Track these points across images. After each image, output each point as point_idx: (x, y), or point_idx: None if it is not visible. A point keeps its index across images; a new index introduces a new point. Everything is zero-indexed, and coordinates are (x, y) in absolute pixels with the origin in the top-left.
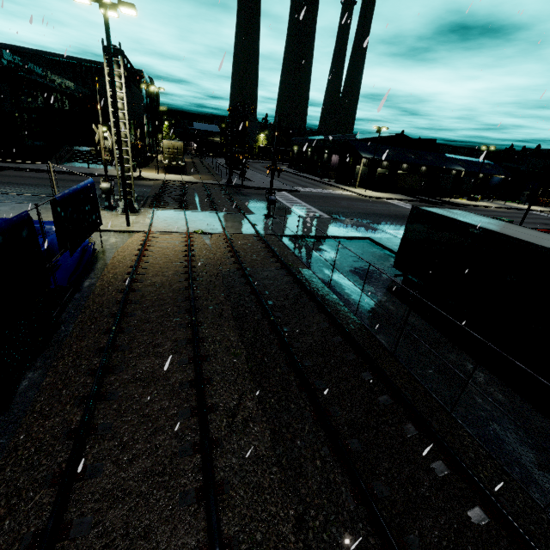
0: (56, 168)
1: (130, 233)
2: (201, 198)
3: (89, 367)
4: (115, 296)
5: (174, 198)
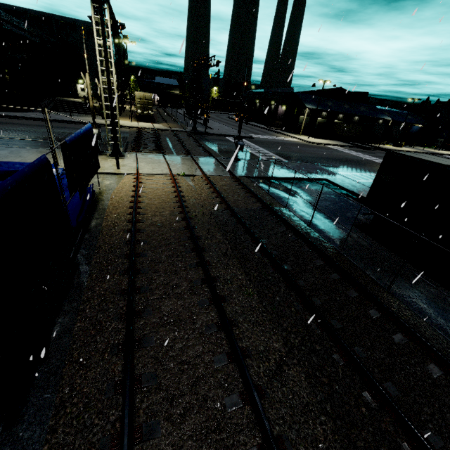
0: (42, 116)
1: (120, 175)
2: (173, 143)
3: (117, 311)
4: (123, 237)
5: (150, 144)
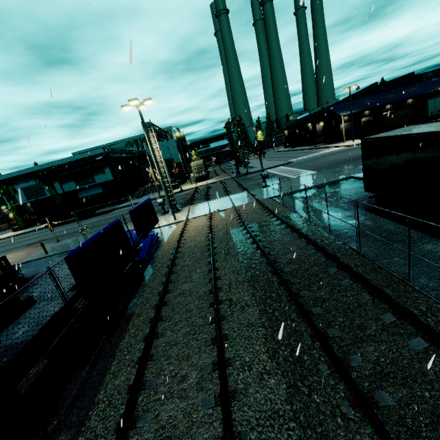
0: (137, 201)
1: (176, 223)
2: (219, 190)
3: (158, 292)
4: (169, 257)
5: (202, 196)
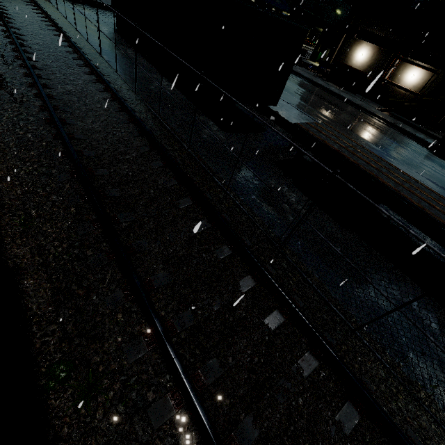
0: None
1: None
2: None
3: None
4: None
5: None
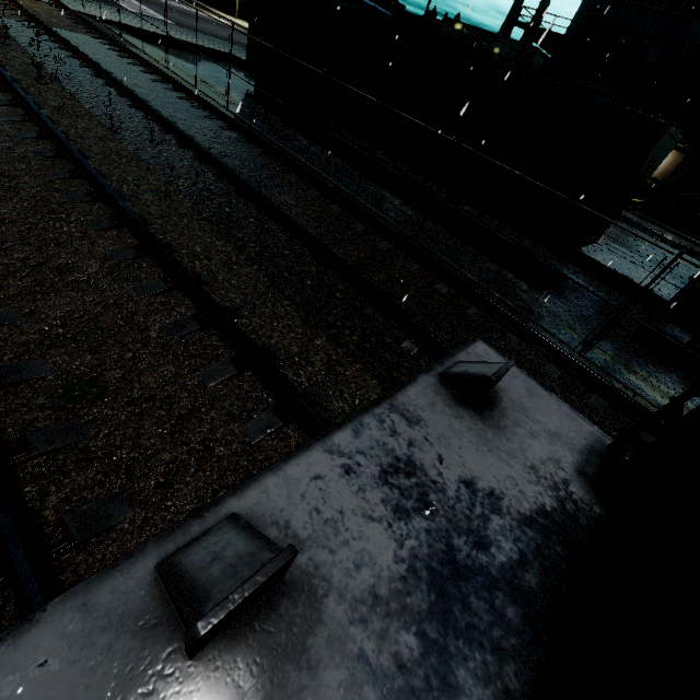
0: None
1: None
2: None
3: None
4: None
5: None
